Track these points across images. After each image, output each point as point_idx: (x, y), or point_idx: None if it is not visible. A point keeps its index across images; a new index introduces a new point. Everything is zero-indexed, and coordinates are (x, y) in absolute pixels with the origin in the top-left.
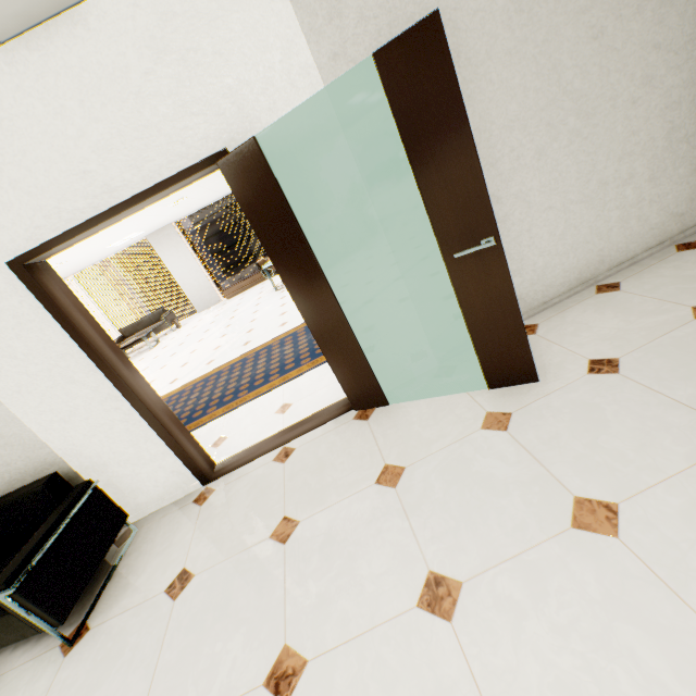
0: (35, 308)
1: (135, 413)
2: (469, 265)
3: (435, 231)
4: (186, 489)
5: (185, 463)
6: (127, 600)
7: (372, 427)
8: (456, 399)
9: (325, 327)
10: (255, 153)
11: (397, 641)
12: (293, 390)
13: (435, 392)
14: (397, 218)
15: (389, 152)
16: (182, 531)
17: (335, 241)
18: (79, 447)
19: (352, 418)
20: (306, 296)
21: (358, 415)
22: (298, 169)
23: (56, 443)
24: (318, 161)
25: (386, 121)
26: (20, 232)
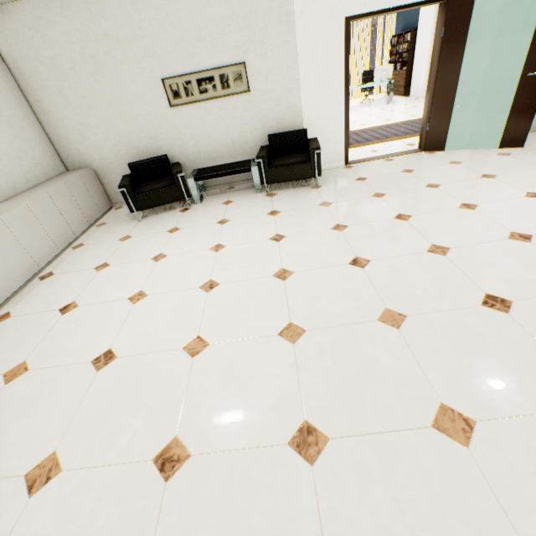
0: (339, 45)
1: (342, 115)
2: (529, 82)
3: (525, 62)
4: (337, 164)
5: (345, 150)
6: (335, 182)
7: (437, 155)
8: (481, 151)
9: (441, 101)
10: (470, 1)
11: (475, 181)
12: (374, 147)
13: (469, 149)
14: (495, 58)
15: (511, 23)
16: (346, 173)
17: (465, 60)
18: (312, 123)
19: (423, 153)
20: (443, 81)
21: (426, 153)
22: (473, 16)
23: (305, 117)
24: (482, 16)
25: (519, 6)
26: (357, 4)
